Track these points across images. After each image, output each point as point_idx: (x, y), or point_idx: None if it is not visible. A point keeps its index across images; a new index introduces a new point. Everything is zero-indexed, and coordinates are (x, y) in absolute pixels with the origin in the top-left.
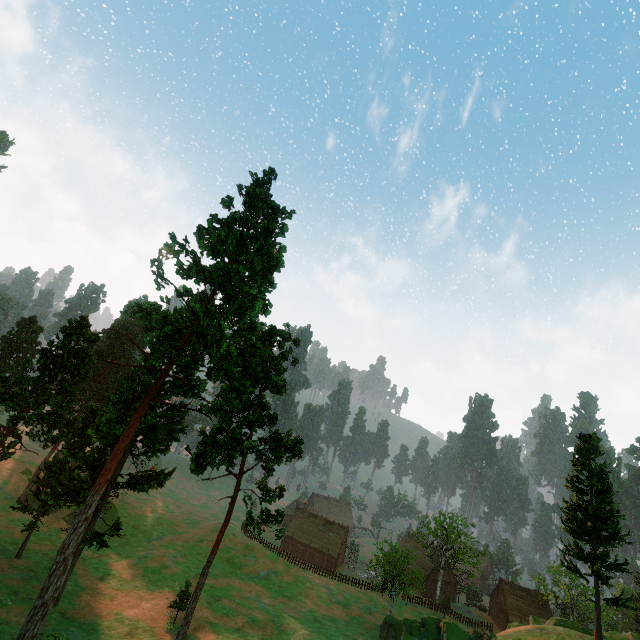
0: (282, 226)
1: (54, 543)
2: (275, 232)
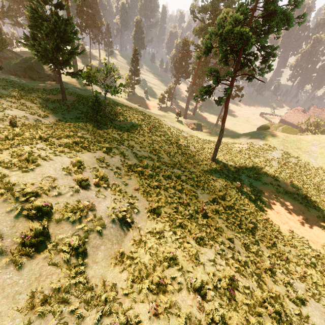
0: None
1: None
2: None
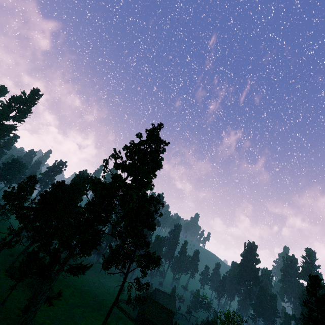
0: (163, 149)
1: (20, 298)
2: (160, 151)
